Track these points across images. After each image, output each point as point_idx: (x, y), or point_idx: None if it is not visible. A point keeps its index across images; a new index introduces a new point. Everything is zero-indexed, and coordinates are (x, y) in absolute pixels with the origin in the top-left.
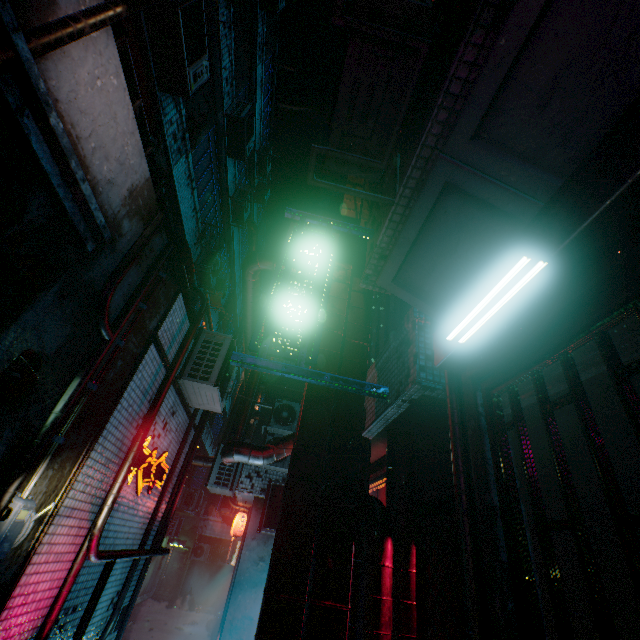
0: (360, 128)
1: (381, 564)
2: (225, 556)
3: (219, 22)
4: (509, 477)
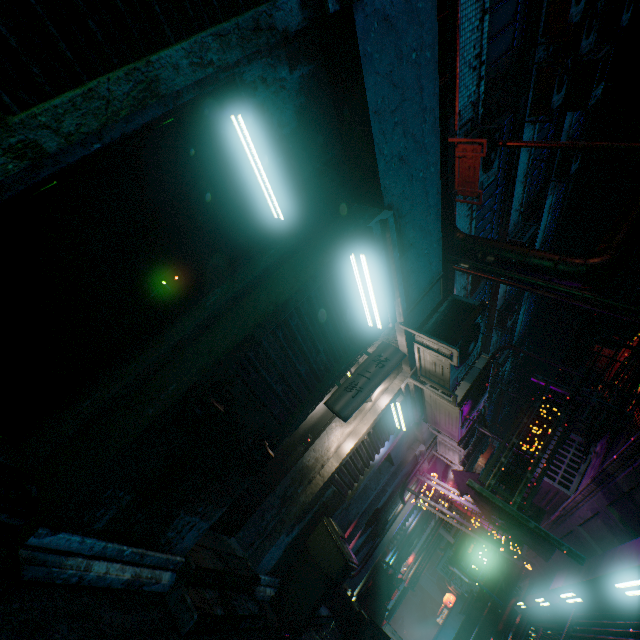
0: None
1: None
2: (431, 610)
3: (492, 334)
4: None
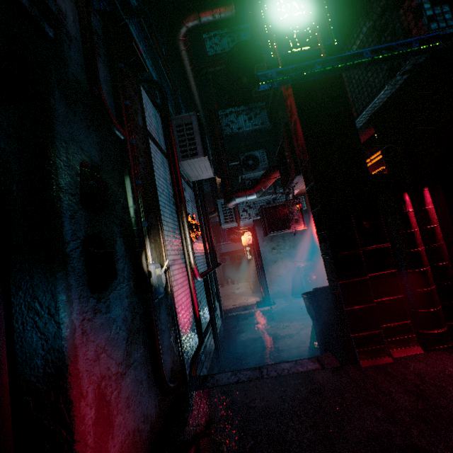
0: None
1: (406, 212)
2: (238, 257)
3: None
4: None
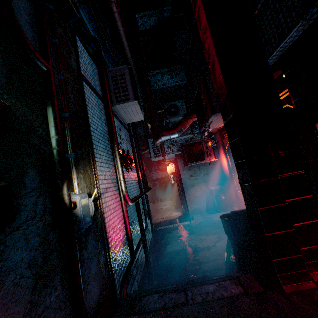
0: None
1: None
2: (165, 182)
3: None
4: None
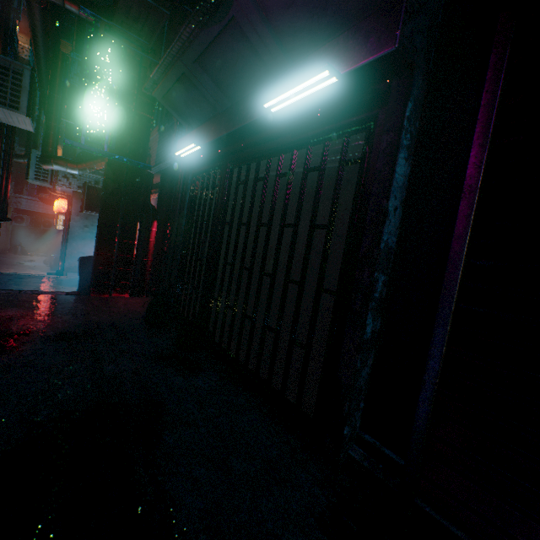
0: (134, 24)
1: (151, 230)
2: (47, 224)
3: None
4: (190, 207)
